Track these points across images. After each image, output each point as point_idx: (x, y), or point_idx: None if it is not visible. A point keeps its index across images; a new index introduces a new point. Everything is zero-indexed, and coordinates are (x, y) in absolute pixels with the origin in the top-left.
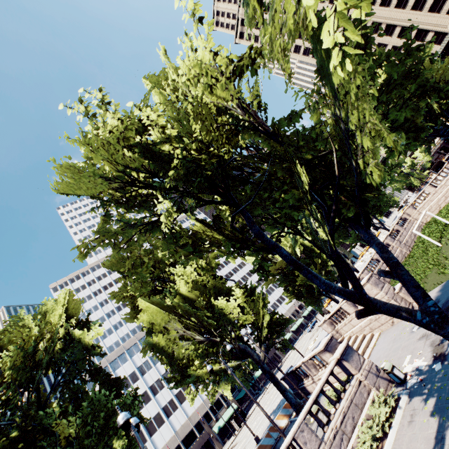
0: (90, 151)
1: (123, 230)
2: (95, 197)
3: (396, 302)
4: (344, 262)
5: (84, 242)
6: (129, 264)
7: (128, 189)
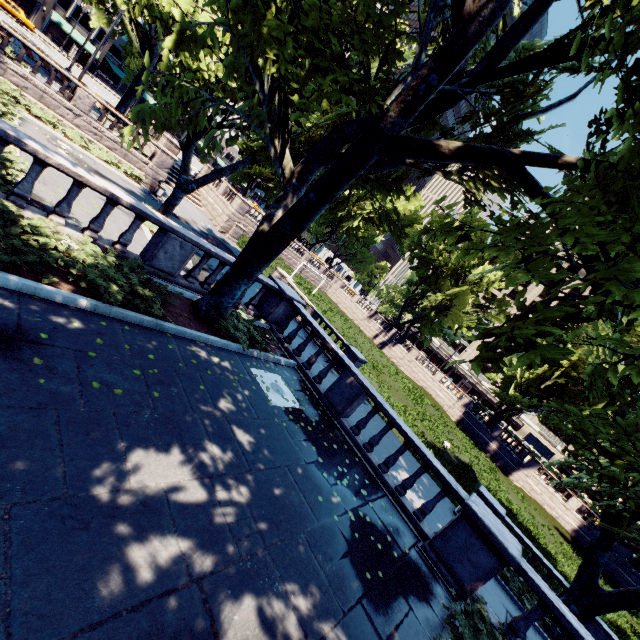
0: None
1: None
2: None
3: (226, 220)
4: (209, 123)
5: None
6: None
7: None
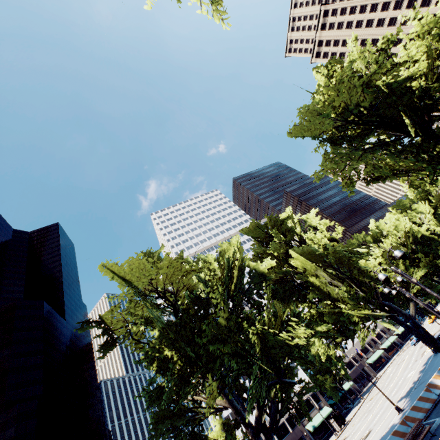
0: (336, 95)
1: (350, 151)
2: (316, 137)
3: None
4: None
5: (327, 157)
6: (369, 166)
7: (346, 127)
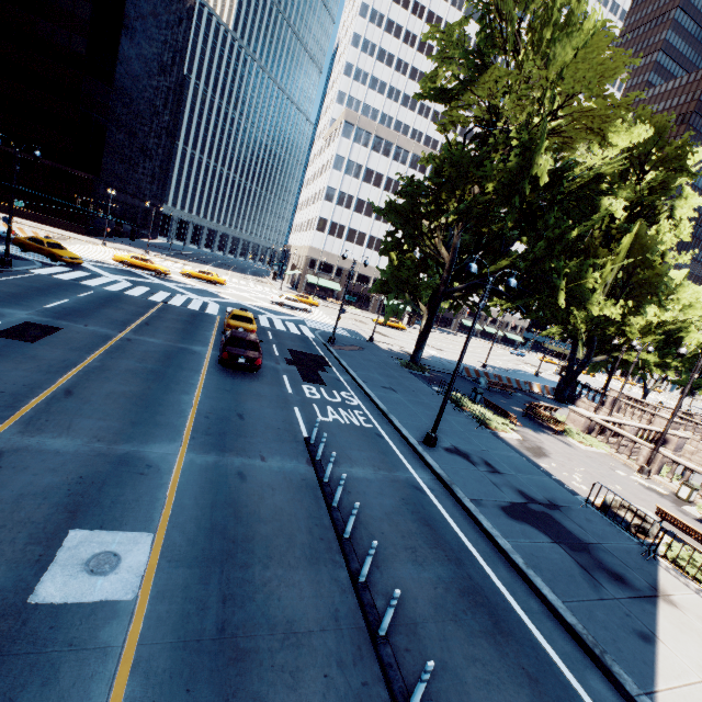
0: None
1: None
2: None
3: None
4: None
5: None
6: None
7: None
